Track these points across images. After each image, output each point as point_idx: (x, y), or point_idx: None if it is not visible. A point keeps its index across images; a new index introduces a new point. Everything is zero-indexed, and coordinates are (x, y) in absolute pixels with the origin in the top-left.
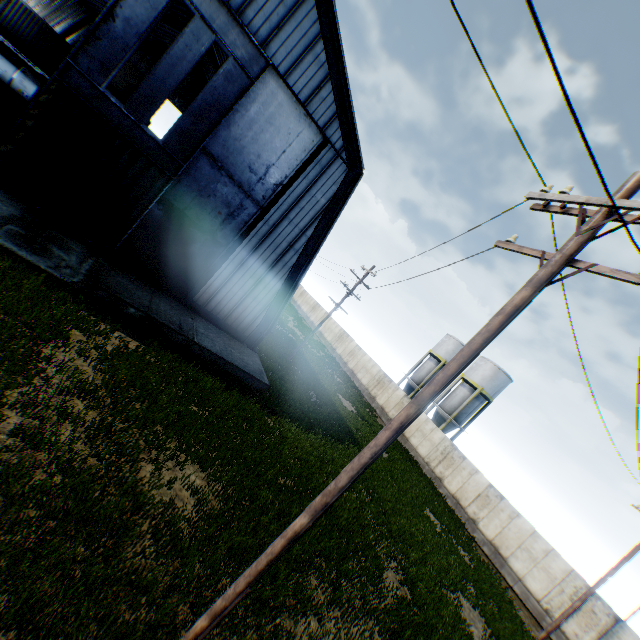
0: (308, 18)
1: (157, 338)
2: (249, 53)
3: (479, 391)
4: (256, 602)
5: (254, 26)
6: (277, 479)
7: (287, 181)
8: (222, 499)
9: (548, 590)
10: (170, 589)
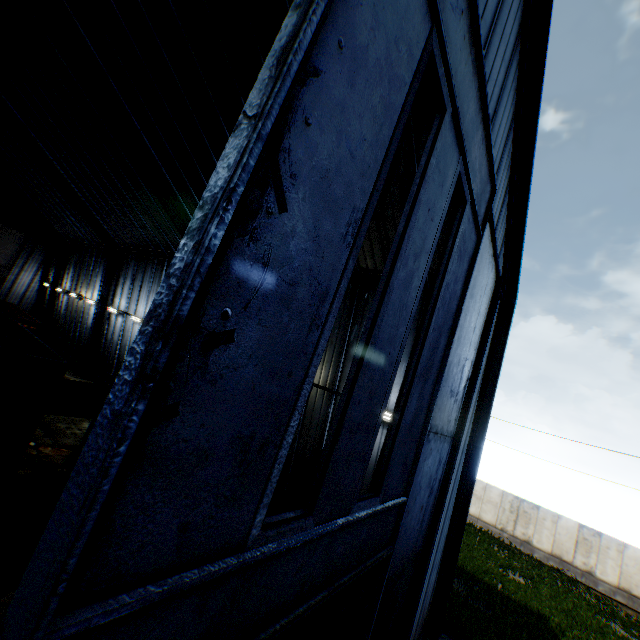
0: (512, 84)
1: None
2: (481, 178)
3: None
4: None
5: None
6: None
7: (477, 371)
8: None
9: None
10: None
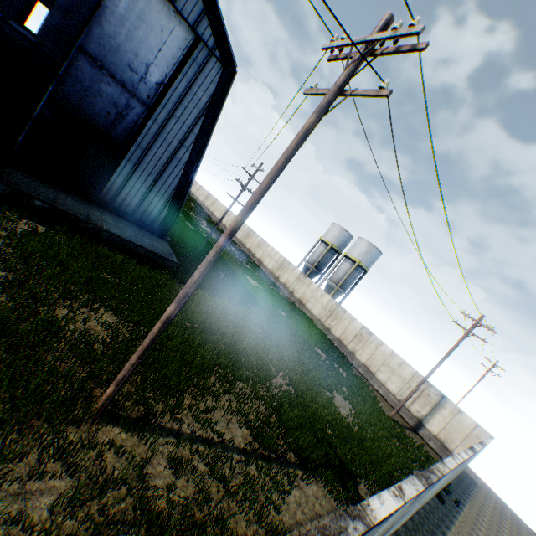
0: None
1: (66, 225)
2: None
3: (357, 264)
4: (162, 388)
5: None
6: (184, 322)
7: (168, 80)
8: (134, 332)
9: (401, 388)
10: (88, 380)
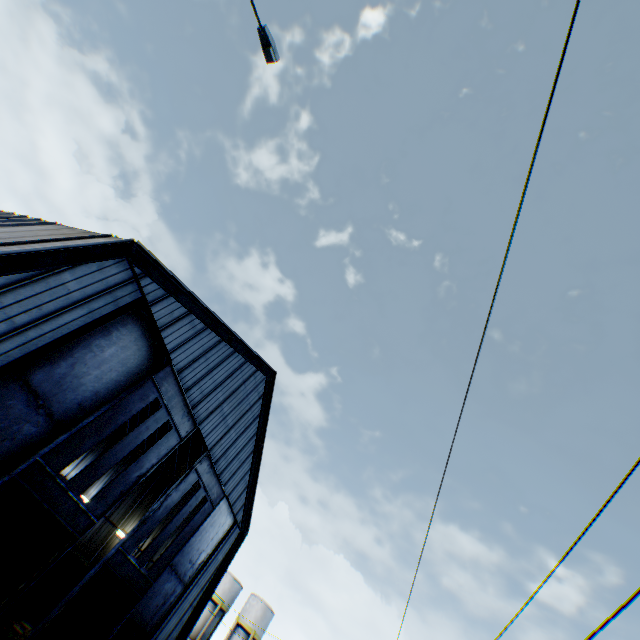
0: (248, 463)
1: None
2: (218, 493)
3: (253, 635)
4: None
5: (224, 477)
6: None
7: (208, 558)
8: None
9: None
10: None
